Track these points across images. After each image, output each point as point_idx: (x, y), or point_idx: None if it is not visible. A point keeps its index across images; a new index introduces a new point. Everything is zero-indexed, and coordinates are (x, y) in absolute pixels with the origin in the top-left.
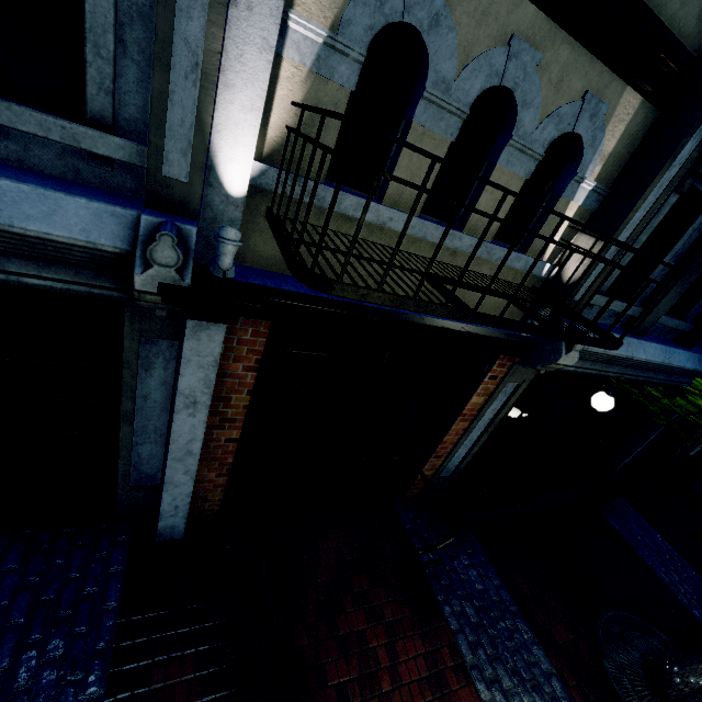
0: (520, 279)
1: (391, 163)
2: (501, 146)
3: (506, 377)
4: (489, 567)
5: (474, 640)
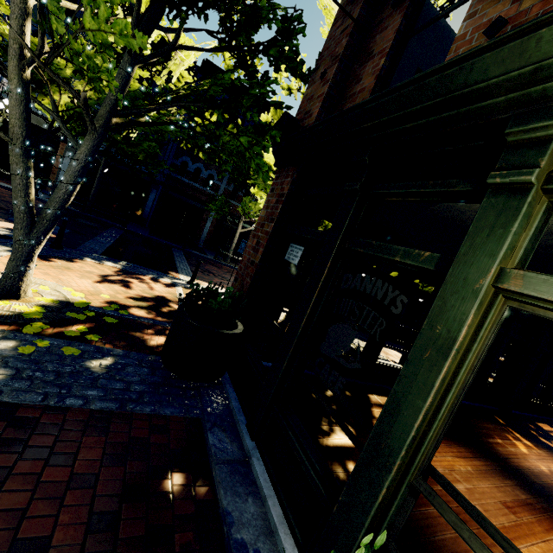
0: None
1: None
2: None
3: (65, 149)
4: None
5: None
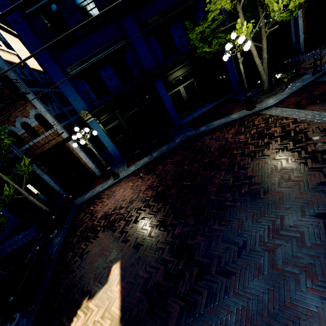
0: None
1: None
2: None
3: None
4: None
5: None
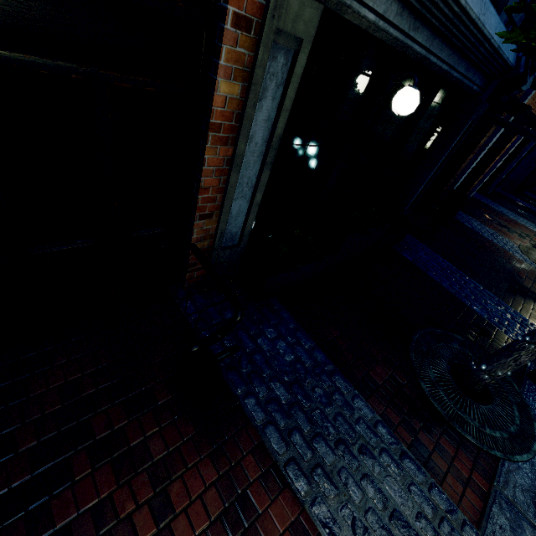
0: None
1: None
2: None
3: (266, 22)
4: (300, 332)
5: (287, 426)
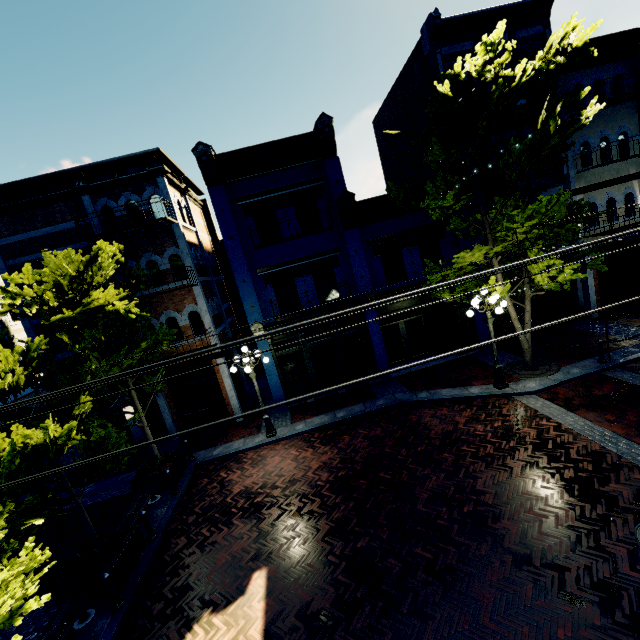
0: (639, 220)
1: (596, 219)
2: (614, 204)
3: None
4: None
5: None
